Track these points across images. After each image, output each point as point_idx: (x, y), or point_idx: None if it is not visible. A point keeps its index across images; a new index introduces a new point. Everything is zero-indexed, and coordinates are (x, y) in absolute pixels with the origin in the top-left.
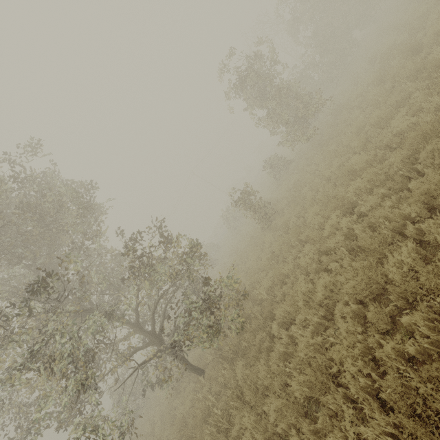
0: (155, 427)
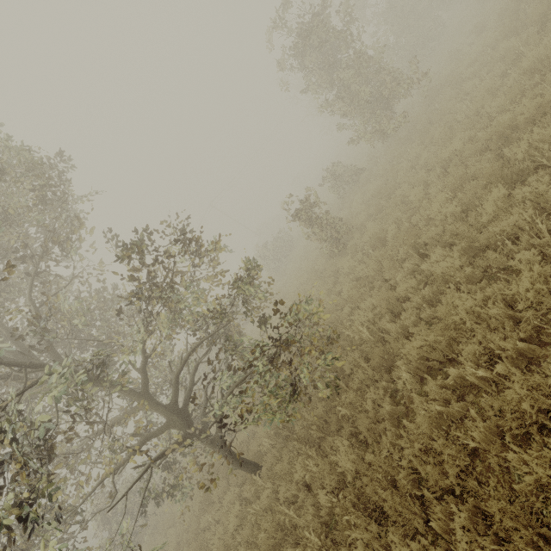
0: None
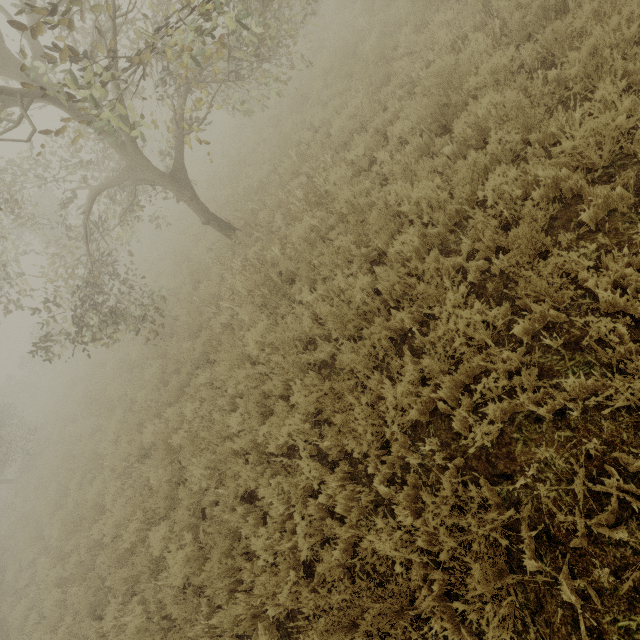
0: None
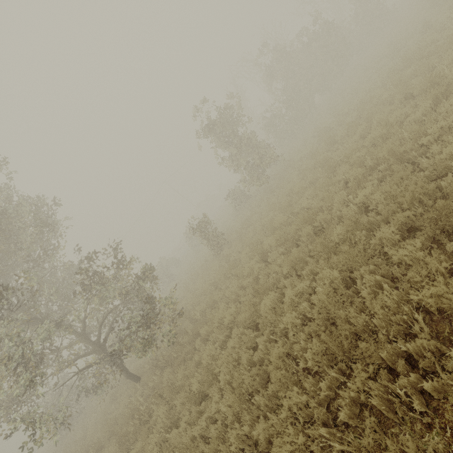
0: (87, 432)
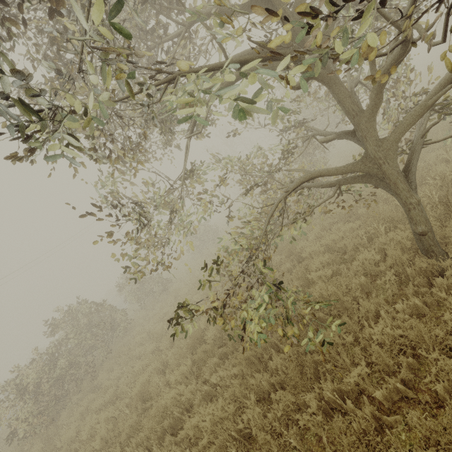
0: None
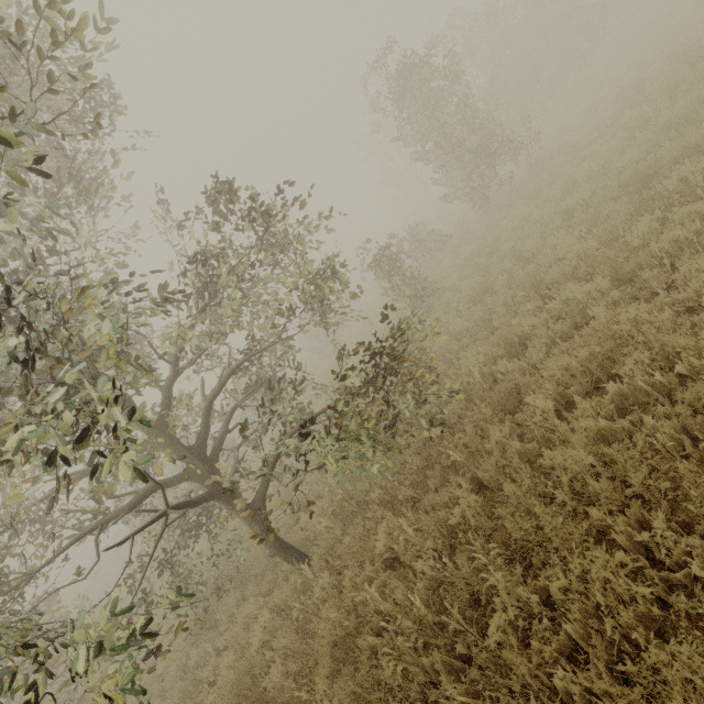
0: None
